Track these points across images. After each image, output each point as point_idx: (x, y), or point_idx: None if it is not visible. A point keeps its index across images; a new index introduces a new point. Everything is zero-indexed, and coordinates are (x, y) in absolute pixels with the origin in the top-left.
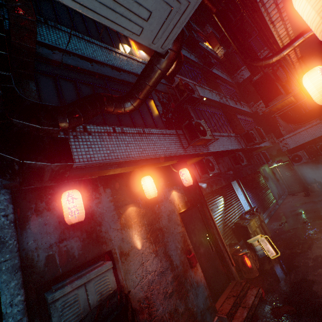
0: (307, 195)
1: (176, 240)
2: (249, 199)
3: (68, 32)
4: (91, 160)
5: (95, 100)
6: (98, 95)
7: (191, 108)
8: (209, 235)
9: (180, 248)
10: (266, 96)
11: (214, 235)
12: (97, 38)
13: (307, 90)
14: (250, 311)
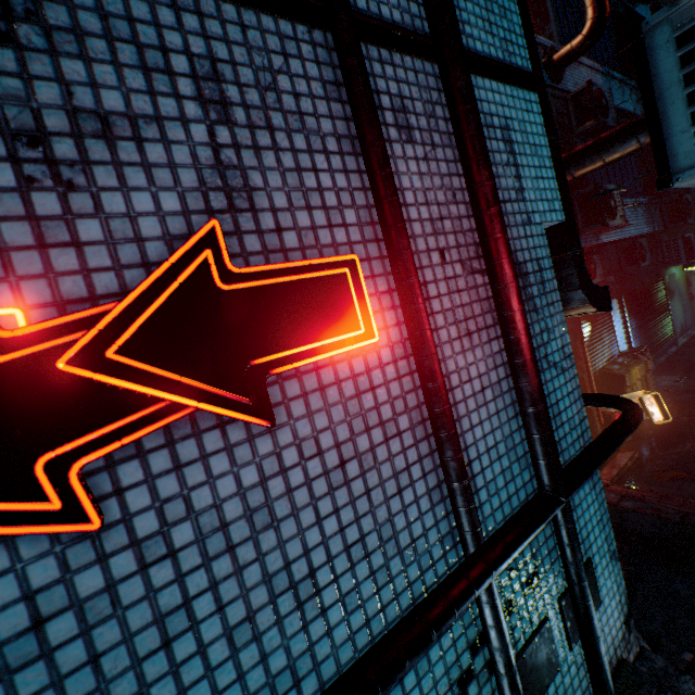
0: None
1: None
2: (630, 333)
3: None
4: None
5: None
6: None
7: (580, 141)
8: None
9: None
10: None
11: (583, 381)
12: None
13: None
14: (621, 471)
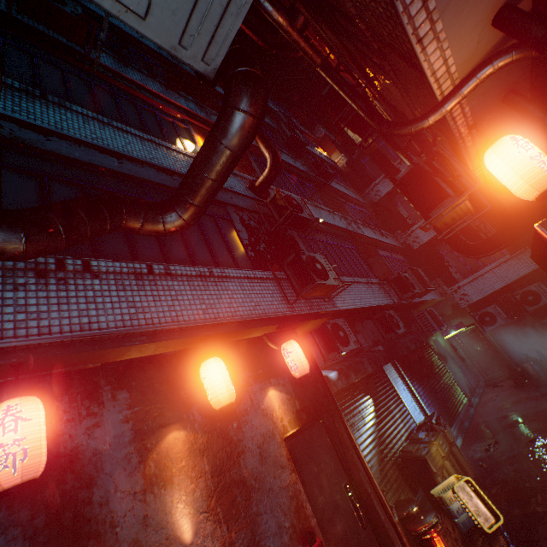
0: (519, 386)
1: (280, 506)
2: (421, 400)
3: (83, 113)
4: (90, 328)
5: (100, 203)
6: (109, 197)
7: (300, 237)
8: (351, 487)
9: (288, 529)
10: (424, 202)
11: (362, 484)
12: (137, 127)
13: (497, 176)
14: None
